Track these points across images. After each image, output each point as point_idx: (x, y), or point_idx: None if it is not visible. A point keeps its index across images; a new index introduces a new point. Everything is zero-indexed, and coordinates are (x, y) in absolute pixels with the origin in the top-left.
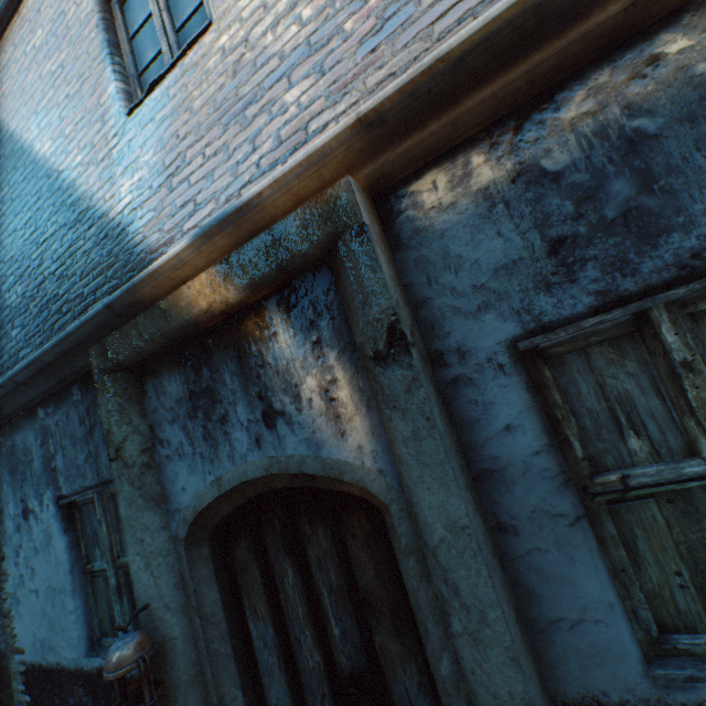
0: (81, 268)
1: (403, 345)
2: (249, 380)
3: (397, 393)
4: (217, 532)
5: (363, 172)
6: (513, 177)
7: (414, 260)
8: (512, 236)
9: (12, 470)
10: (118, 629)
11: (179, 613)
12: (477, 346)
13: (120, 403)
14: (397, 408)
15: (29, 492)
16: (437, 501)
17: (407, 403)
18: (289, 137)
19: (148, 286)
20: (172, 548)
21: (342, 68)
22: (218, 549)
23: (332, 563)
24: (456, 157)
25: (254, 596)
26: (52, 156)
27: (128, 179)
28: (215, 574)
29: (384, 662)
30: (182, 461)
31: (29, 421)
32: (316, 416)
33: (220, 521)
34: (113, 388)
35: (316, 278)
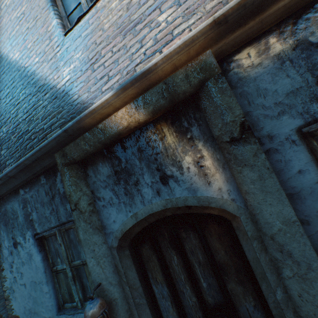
0: (41, 115)
1: (250, 132)
2: (150, 161)
3: (247, 157)
4: (131, 242)
5: (211, 50)
6: (293, 47)
7: (239, 93)
8: (295, 76)
9: (5, 223)
10: (89, 298)
11: (116, 286)
12: (279, 133)
13: (75, 180)
14: (247, 165)
15: (16, 233)
16: (276, 210)
17: (254, 161)
18: (162, 38)
19: (88, 118)
20: (109, 253)
21: (191, 2)
22: (132, 251)
23: (199, 250)
24: (260, 40)
25: (154, 272)
26: (20, 59)
27: (67, 67)
28: (133, 263)
29: (233, 297)
30: (112, 207)
31: (14, 197)
32: (192, 176)
33: (133, 236)
34: (70, 173)
35: (187, 106)
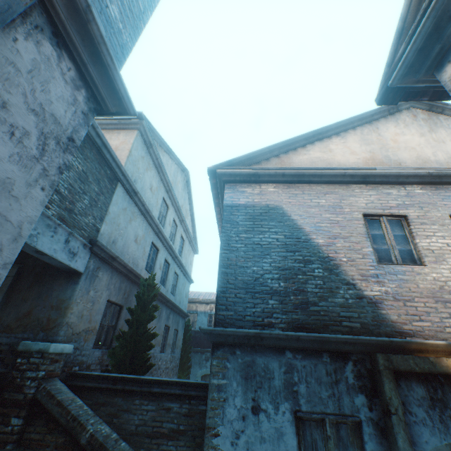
0: (338, 301)
1: None
2: None
3: None
4: None
5: None
6: None
7: None
8: None
9: (246, 376)
10: None
11: None
12: None
13: (393, 385)
14: None
15: (263, 396)
16: None
17: None
18: None
19: (415, 344)
20: None
21: None
22: None
23: None
24: None
25: None
26: (323, 246)
27: (377, 285)
28: None
29: None
30: (425, 427)
31: (274, 353)
32: None
33: None
34: (390, 377)
35: None
